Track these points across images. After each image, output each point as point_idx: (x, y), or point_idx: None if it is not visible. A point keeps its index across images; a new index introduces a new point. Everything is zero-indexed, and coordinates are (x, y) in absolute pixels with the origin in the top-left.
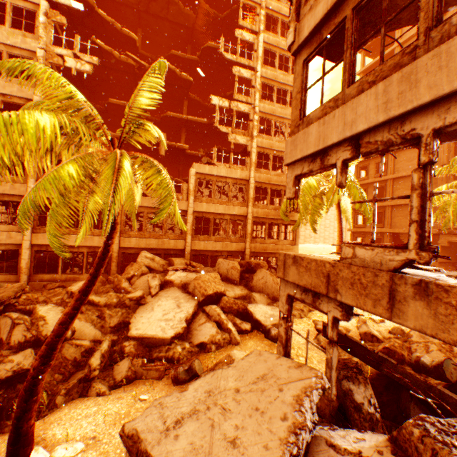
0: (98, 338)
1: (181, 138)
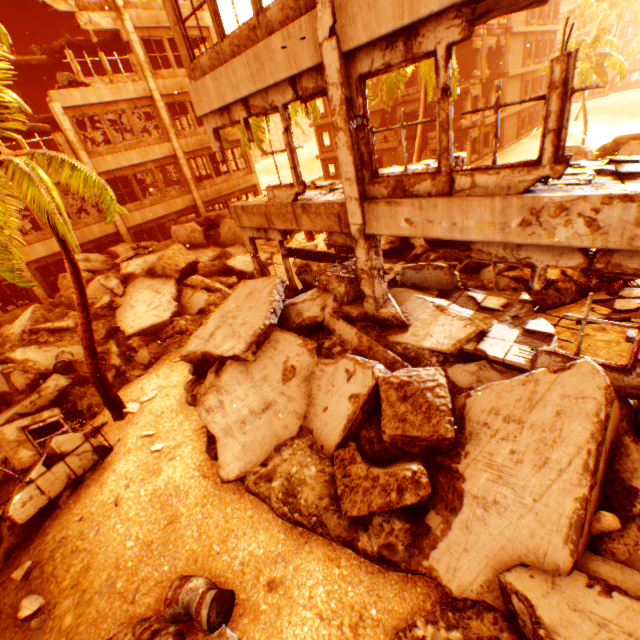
0: (100, 352)
1: None
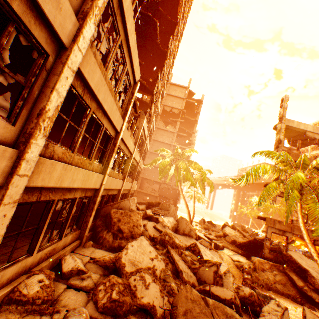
0: None
1: None
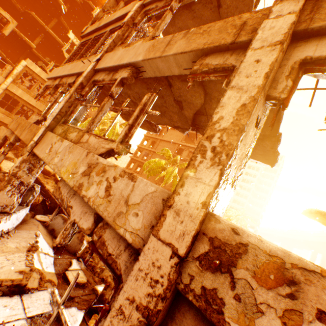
0: None
1: (37, 39)
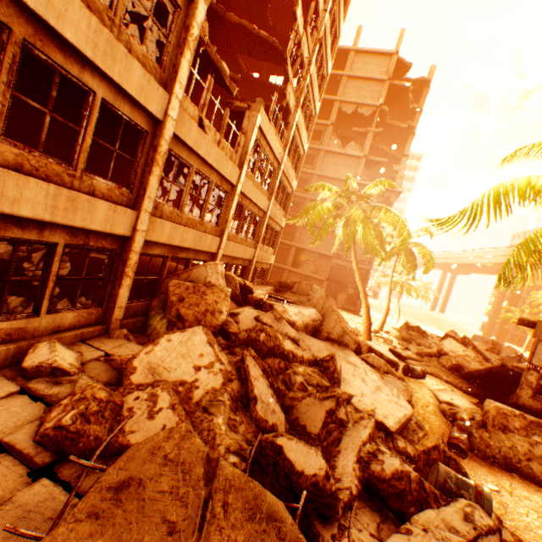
0: None
1: None
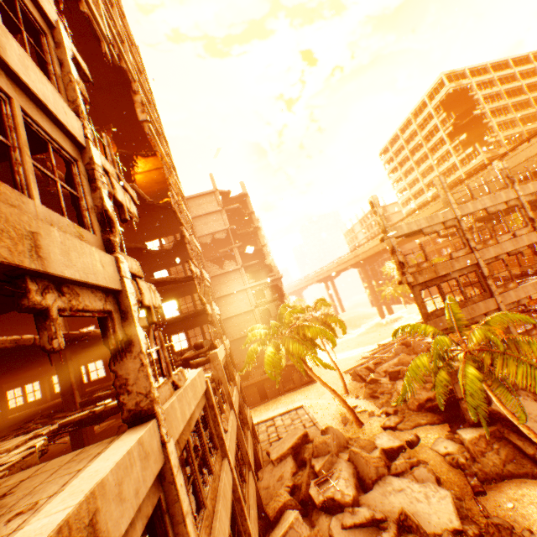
0: None
1: None
